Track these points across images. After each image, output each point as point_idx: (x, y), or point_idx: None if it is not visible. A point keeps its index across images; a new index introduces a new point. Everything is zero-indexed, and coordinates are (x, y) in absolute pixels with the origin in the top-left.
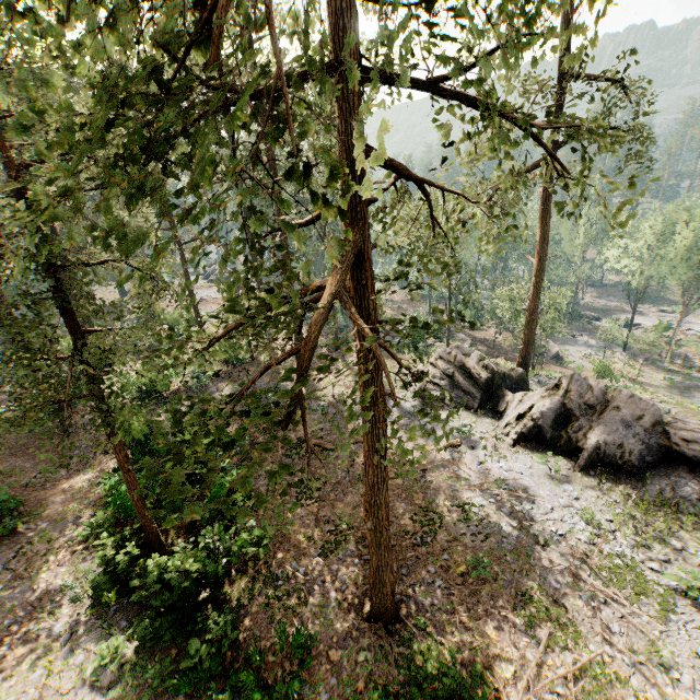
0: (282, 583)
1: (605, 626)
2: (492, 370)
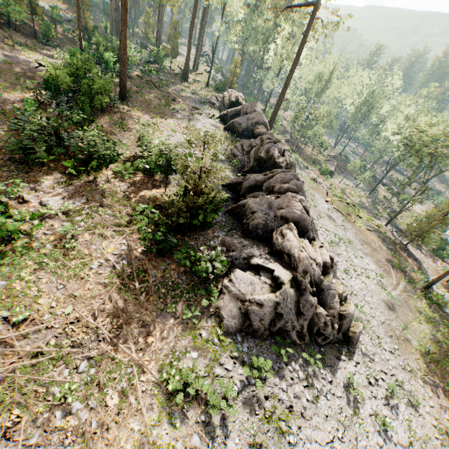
0: None
1: (170, 128)
2: (238, 100)
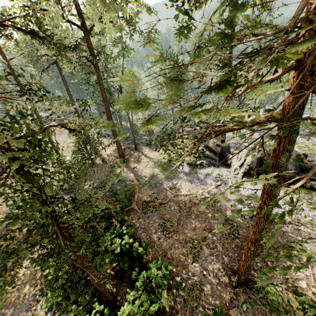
0: (185, 285)
1: None
2: (221, 146)
